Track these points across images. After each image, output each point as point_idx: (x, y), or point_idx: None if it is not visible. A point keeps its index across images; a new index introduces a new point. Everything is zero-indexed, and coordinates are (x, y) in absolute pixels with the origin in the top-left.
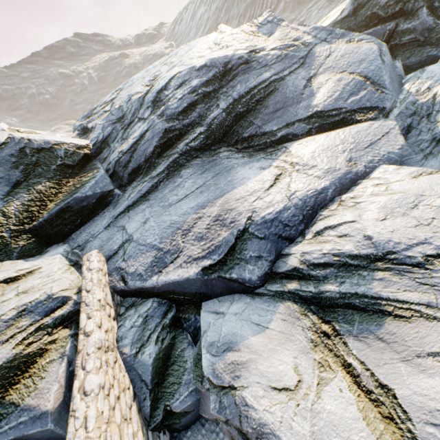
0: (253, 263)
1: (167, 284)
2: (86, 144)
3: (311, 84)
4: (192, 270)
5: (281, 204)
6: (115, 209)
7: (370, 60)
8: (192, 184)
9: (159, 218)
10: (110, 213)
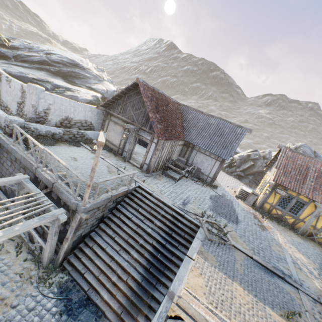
0: (47, 85)
1: (20, 76)
2: (9, 43)
3: (96, 84)
4: (30, 76)
5: (63, 85)
6: (9, 62)
7: (112, 90)
8: (43, 74)
9: (26, 71)
10: (6, 62)
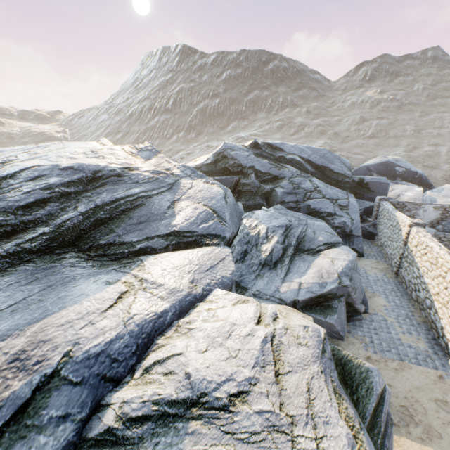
0: (50, 430)
1: None
2: None
3: (174, 207)
4: None
5: (114, 331)
6: None
7: (218, 199)
8: (4, 299)
9: None
10: None
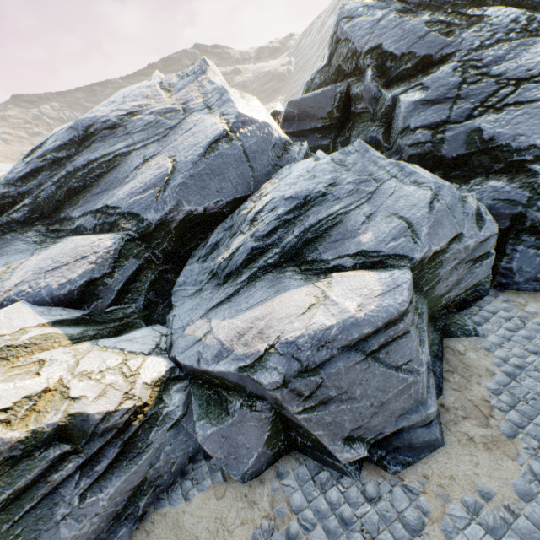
0: None
1: None
2: None
3: (142, 167)
4: None
5: None
6: None
7: (199, 147)
8: None
9: None
10: None
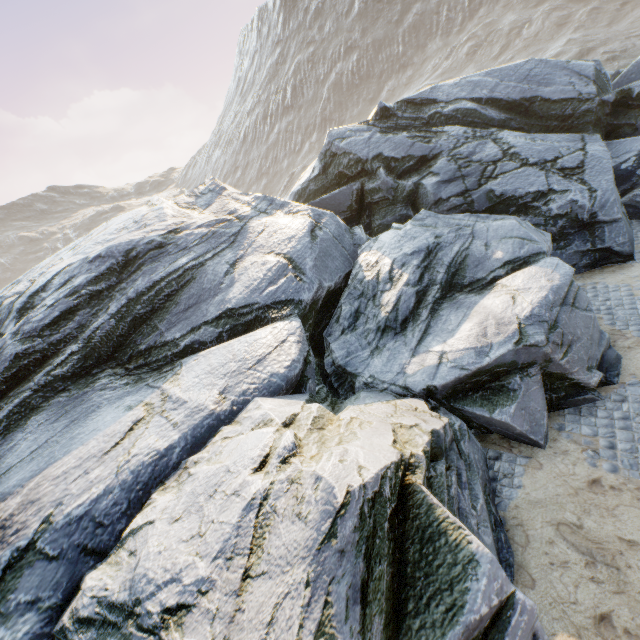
0: (13, 621)
1: None
2: None
3: (234, 270)
4: None
5: (103, 484)
6: None
7: (300, 237)
8: (31, 443)
9: None
10: None
